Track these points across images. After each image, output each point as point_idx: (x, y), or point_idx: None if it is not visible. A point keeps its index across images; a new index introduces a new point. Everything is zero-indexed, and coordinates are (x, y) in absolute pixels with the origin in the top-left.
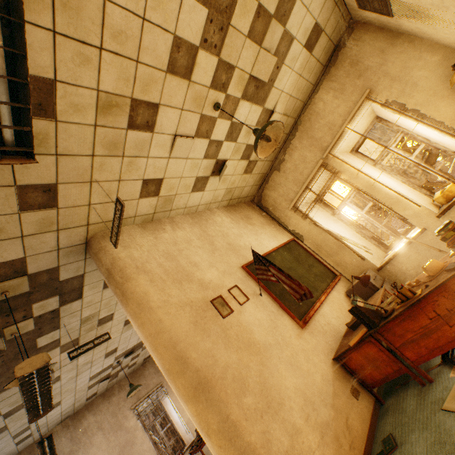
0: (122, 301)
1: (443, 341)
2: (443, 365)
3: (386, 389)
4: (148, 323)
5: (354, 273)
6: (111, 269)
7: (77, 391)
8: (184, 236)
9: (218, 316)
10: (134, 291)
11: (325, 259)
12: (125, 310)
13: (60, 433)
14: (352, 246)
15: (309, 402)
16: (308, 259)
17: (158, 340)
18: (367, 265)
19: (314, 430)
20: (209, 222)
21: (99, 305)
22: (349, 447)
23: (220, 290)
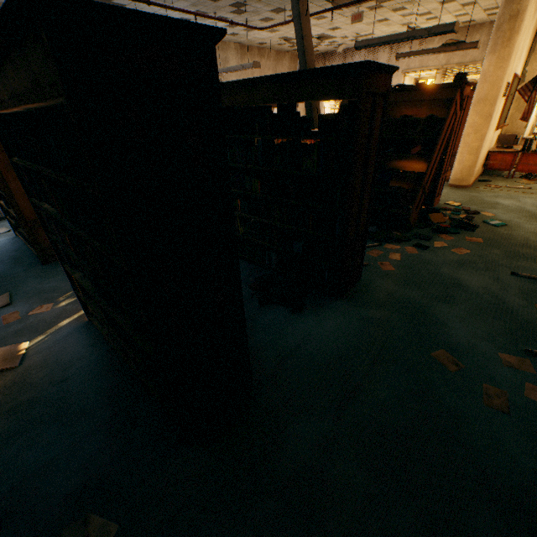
0: (503, 43)
1: (536, 171)
2: (518, 178)
3: (483, 175)
4: (502, 70)
5: (509, 130)
6: (520, 14)
7: (284, 34)
8: (531, 18)
9: (503, 93)
10: (513, 45)
11: (510, 109)
12: (497, 49)
13: (233, 52)
14: (531, 116)
15: (483, 154)
16: (510, 101)
17: (497, 83)
18: (521, 132)
19: (480, 161)
20: (535, 15)
21: (427, 0)
22: (477, 173)
23: (509, 80)
